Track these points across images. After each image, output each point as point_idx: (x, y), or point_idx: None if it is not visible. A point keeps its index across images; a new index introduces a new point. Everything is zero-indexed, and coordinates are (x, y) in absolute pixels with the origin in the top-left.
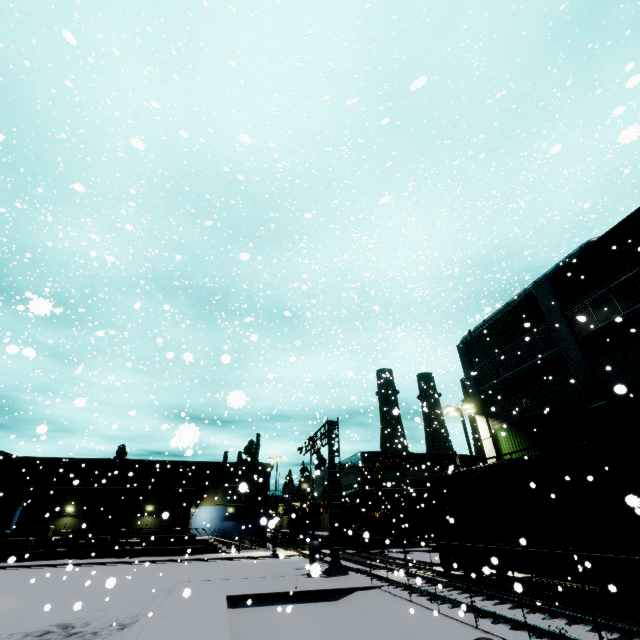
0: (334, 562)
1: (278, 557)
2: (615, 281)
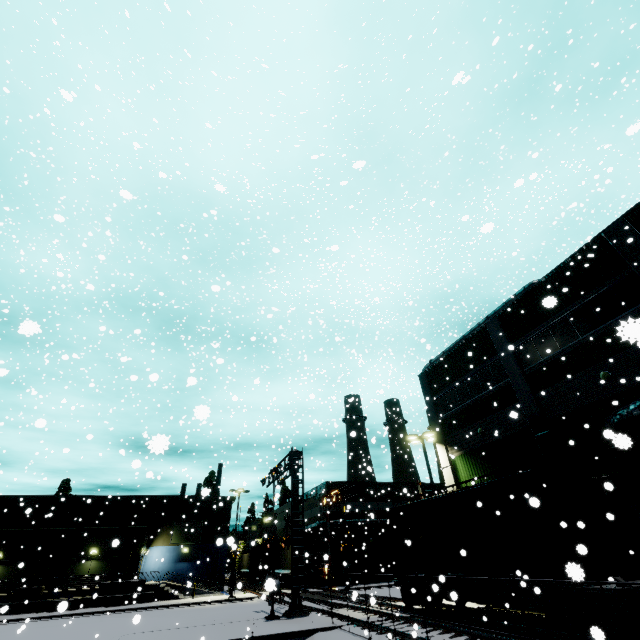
0: (294, 602)
1: (236, 600)
2: (553, 320)
